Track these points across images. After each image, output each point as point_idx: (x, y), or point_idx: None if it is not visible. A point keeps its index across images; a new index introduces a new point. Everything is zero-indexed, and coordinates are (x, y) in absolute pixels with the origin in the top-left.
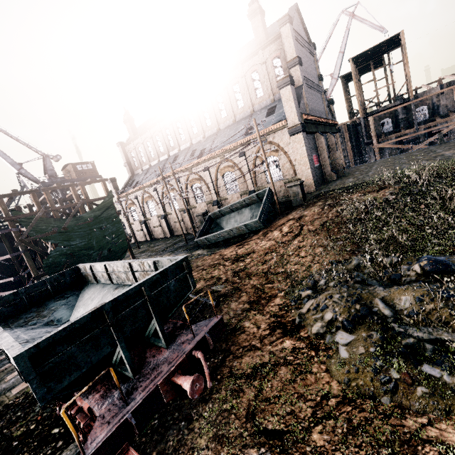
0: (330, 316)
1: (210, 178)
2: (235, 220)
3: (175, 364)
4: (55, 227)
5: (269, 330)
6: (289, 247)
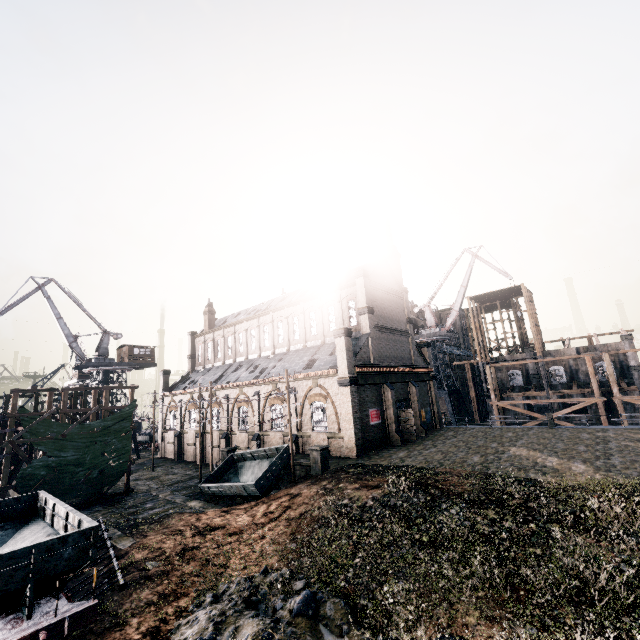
0: (189, 633)
1: (257, 404)
2: (253, 471)
3: (15, 639)
4: (53, 432)
5: (142, 634)
6: (256, 532)
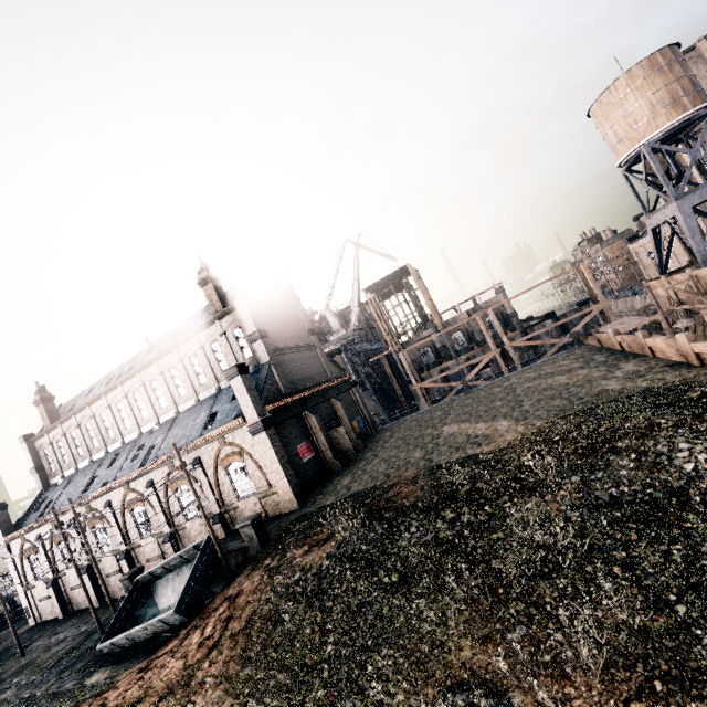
0: None
1: (156, 497)
2: (173, 587)
3: None
4: None
5: None
6: (194, 679)
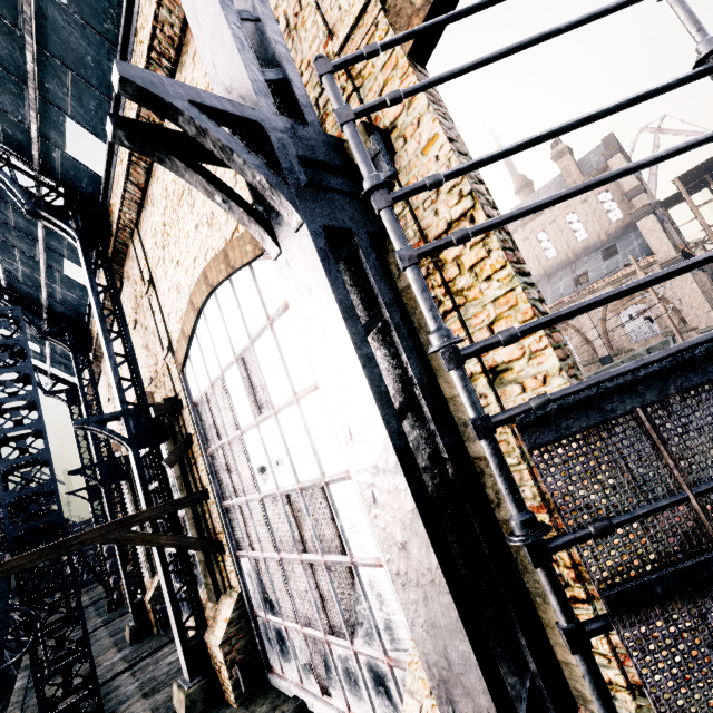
0: None
1: None
2: None
3: None
4: None
5: None
6: None
